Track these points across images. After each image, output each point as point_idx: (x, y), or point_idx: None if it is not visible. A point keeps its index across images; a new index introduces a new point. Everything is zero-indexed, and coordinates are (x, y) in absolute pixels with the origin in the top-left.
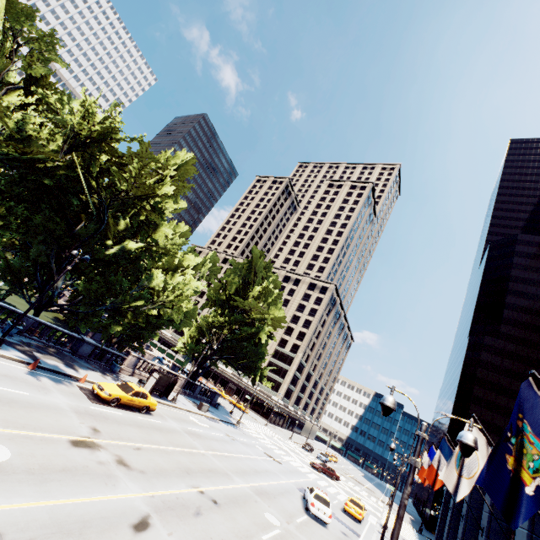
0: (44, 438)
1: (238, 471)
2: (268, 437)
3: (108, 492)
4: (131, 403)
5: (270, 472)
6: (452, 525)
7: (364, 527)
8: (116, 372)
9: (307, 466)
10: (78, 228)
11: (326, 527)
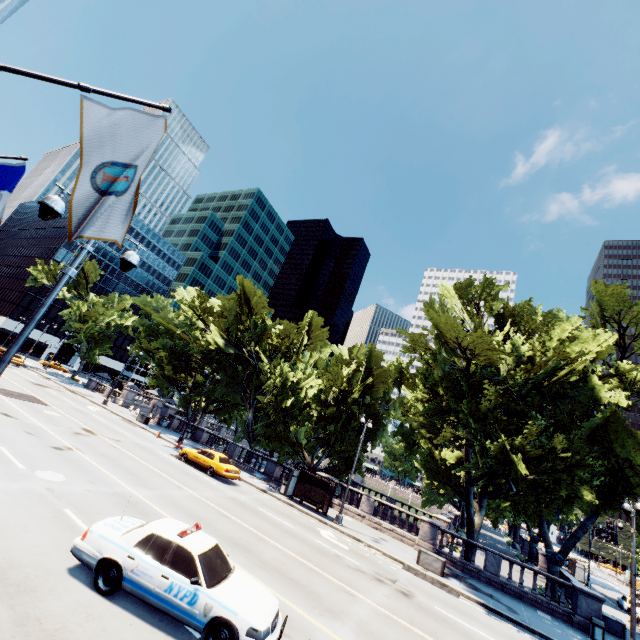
0: (80, 424)
1: (184, 508)
2: None
3: (37, 419)
4: (197, 461)
5: (307, 592)
6: None
7: None
8: None
9: None
10: (248, 372)
11: (78, 579)
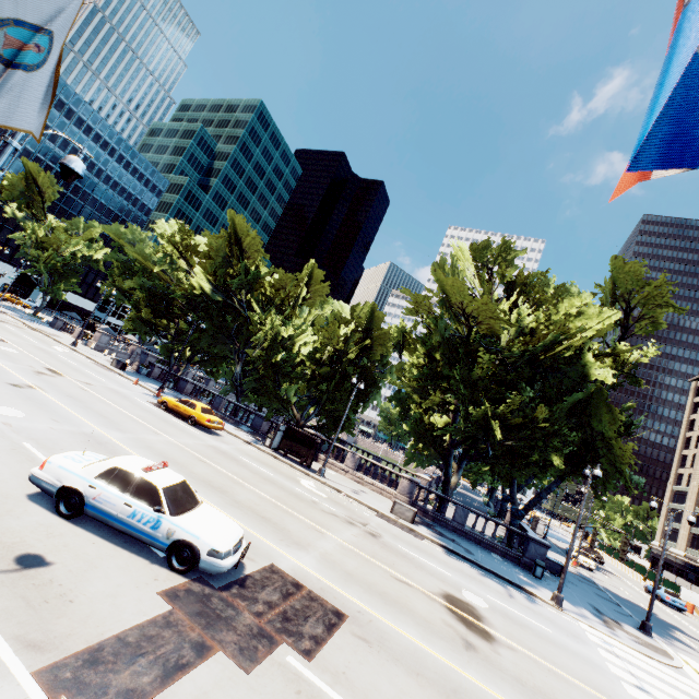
0: (44, 364)
1: (159, 451)
2: None
3: None
4: (178, 410)
5: (278, 528)
6: None
7: None
8: None
9: None
10: (238, 323)
11: (39, 504)
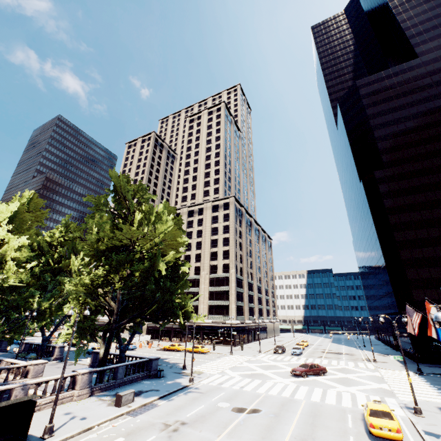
0: None
1: None
2: (236, 369)
3: None
4: None
5: None
6: None
7: None
8: None
9: (289, 378)
10: None
11: None
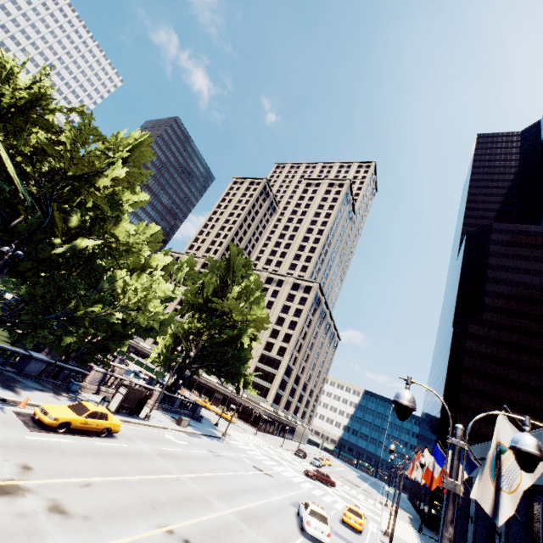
0: None
1: (221, 494)
2: (258, 447)
3: None
4: (86, 427)
5: (259, 488)
6: (458, 526)
7: (365, 538)
8: (74, 391)
9: (301, 474)
10: (15, 222)
11: None
